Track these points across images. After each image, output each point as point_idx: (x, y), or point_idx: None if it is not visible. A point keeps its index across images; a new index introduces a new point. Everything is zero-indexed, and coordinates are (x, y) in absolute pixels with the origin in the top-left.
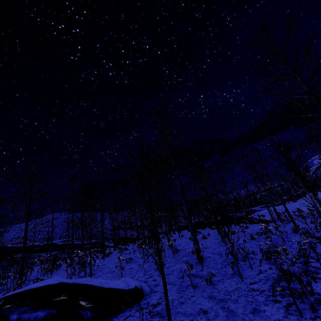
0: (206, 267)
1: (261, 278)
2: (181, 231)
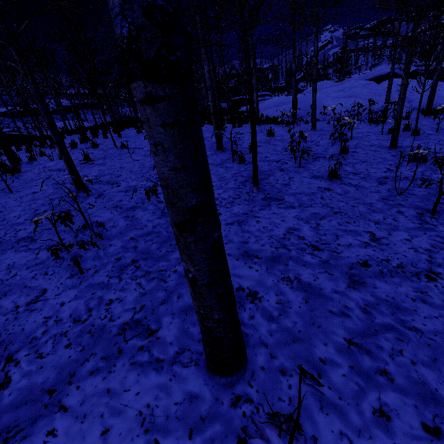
0: None
1: None
2: (123, 132)
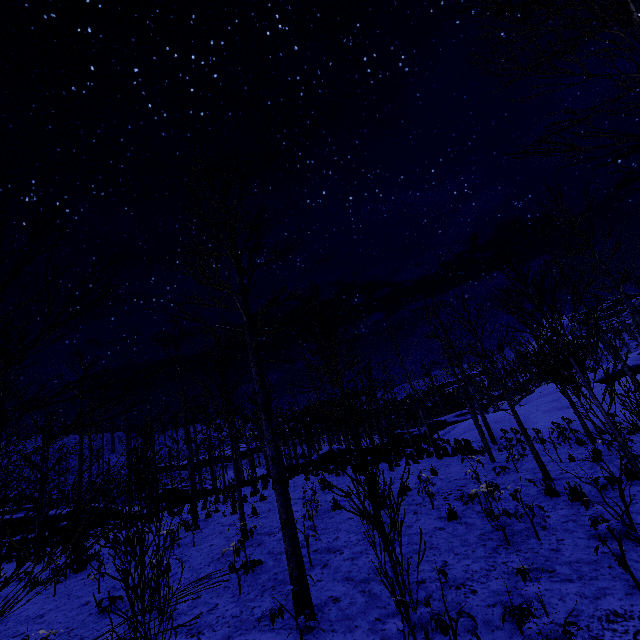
0: None
1: None
2: (292, 480)
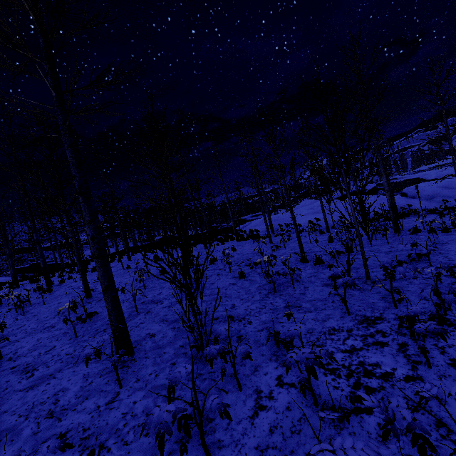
0: (130, 383)
1: (263, 440)
2: (134, 256)
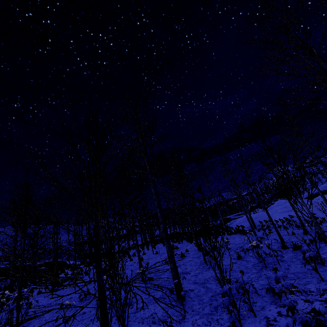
0: (189, 312)
1: None
2: (156, 246)
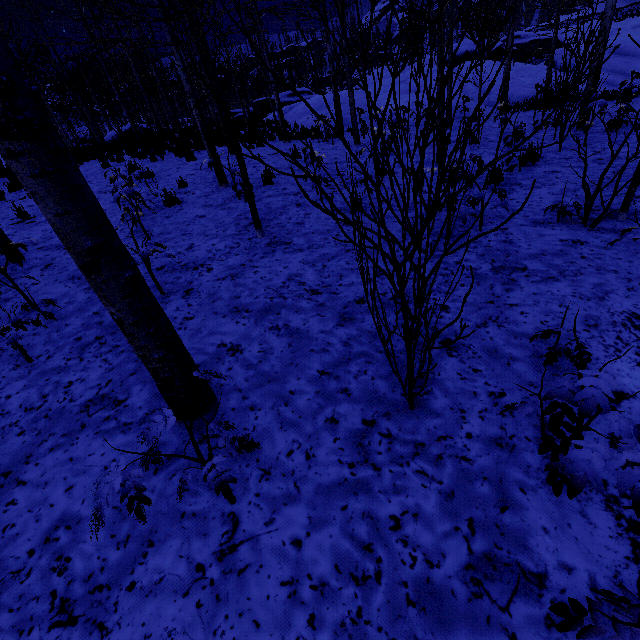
0: (251, 484)
1: None
2: (80, 168)
